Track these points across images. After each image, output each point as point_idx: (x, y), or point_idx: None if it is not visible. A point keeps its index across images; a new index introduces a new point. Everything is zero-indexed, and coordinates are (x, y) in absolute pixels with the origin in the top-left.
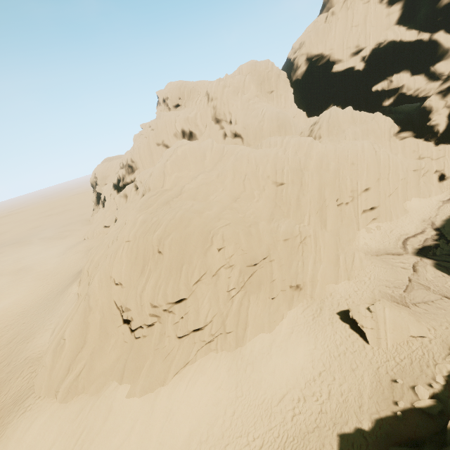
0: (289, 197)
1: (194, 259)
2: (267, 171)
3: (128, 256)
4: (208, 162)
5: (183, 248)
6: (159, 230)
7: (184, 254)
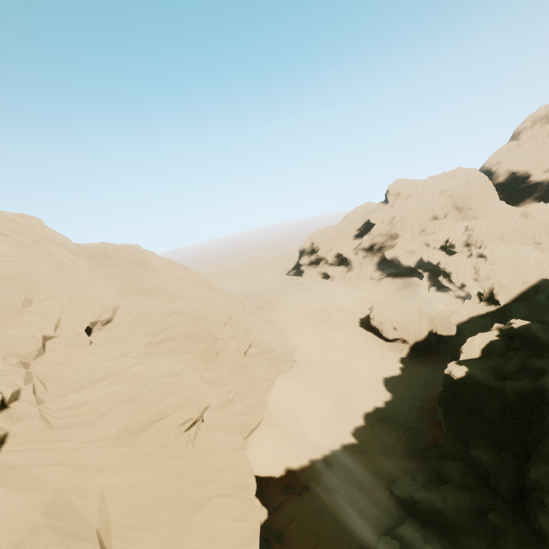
0: (548, 250)
1: (545, 264)
2: (530, 237)
3: (509, 263)
4: (496, 230)
5: (538, 260)
6: (522, 253)
7: (540, 262)
